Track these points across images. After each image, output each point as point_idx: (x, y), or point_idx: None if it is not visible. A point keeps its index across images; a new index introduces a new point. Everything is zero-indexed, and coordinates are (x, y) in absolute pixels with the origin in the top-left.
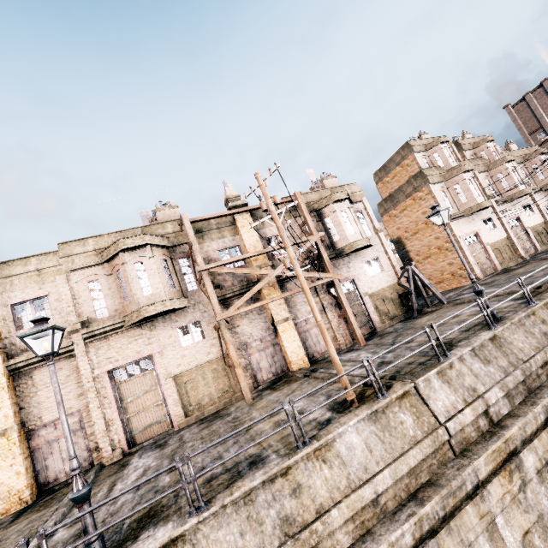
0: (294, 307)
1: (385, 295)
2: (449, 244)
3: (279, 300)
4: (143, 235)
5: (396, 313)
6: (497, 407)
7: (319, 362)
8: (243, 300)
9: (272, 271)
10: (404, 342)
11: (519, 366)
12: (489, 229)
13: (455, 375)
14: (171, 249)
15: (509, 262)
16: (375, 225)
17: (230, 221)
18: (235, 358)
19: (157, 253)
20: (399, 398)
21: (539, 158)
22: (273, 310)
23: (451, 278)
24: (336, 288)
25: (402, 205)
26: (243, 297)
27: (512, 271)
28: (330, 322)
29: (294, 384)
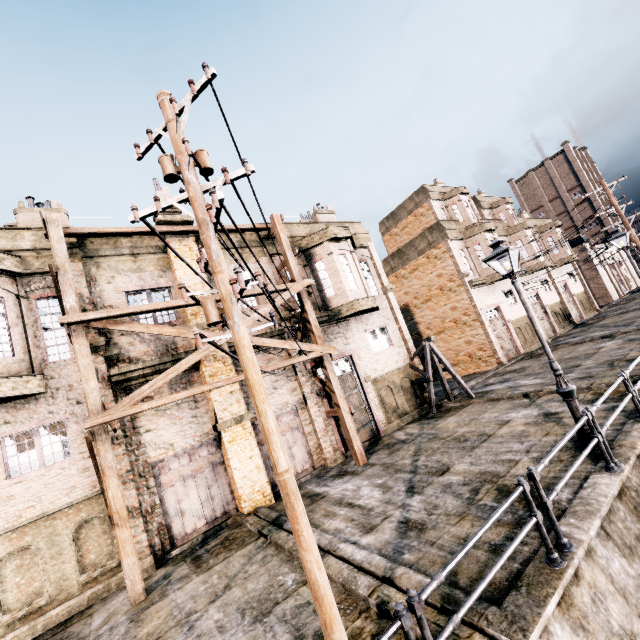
0: None
1: (394, 382)
2: (467, 317)
3: (230, 386)
4: None
5: (407, 408)
6: None
7: None
8: (154, 386)
9: (220, 334)
10: (488, 526)
11: None
12: (510, 302)
13: (590, 600)
14: (23, 279)
15: (531, 345)
16: (383, 282)
17: (159, 245)
18: (119, 505)
19: None
20: None
21: (554, 231)
22: (218, 402)
23: (468, 361)
24: (327, 370)
25: (412, 263)
26: (155, 379)
27: (542, 357)
28: (313, 422)
29: (236, 554)
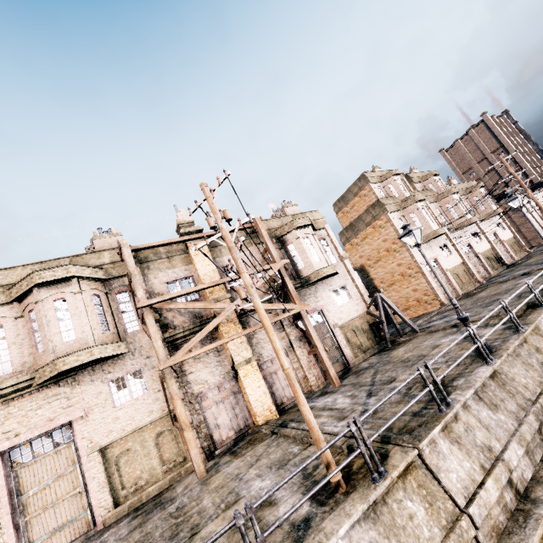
0: (257, 345)
1: (356, 326)
2: (411, 270)
3: (240, 338)
4: (68, 266)
5: (369, 345)
6: (519, 469)
7: (289, 411)
8: (195, 341)
9: (230, 304)
10: (397, 390)
11: (529, 408)
12: (446, 255)
13: (464, 430)
14: (107, 282)
15: (468, 286)
16: (340, 252)
17: (182, 249)
18: (184, 417)
19: (86, 288)
20: (402, 475)
21: (478, 191)
22: (233, 350)
23: (417, 305)
24: (304, 321)
25: (362, 233)
26: (195, 337)
27: (475, 295)
28: (299, 360)
29: (259, 445)
